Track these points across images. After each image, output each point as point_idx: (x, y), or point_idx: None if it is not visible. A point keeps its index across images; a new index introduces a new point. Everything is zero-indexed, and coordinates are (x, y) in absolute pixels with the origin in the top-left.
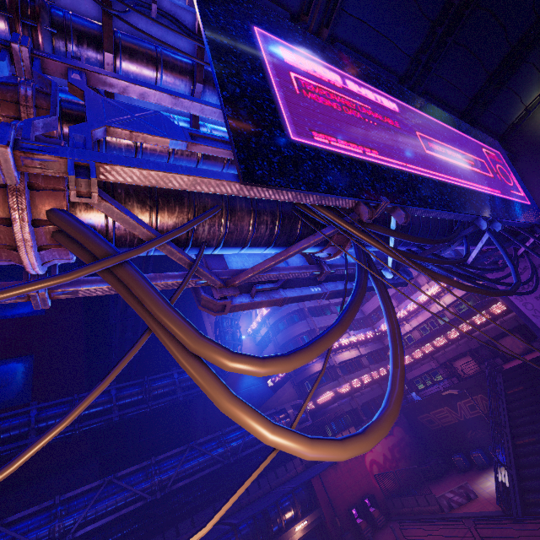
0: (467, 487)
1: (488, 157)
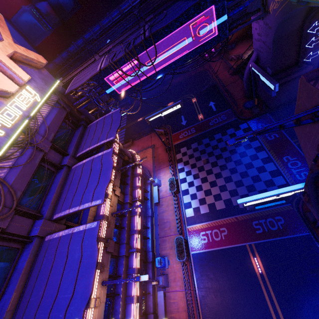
0: (240, 55)
1: (192, 29)
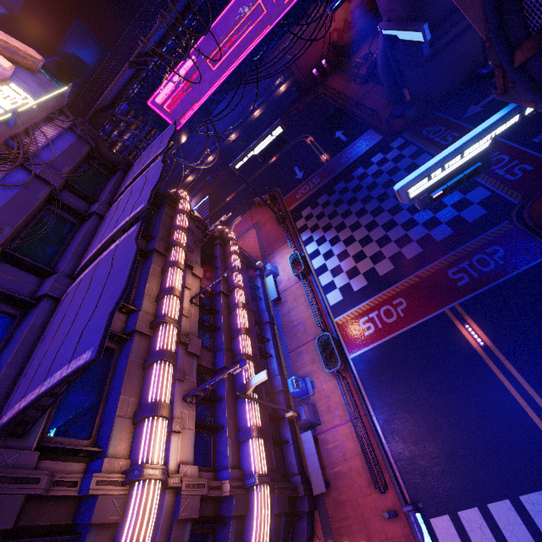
0: (368, 54)
1: None
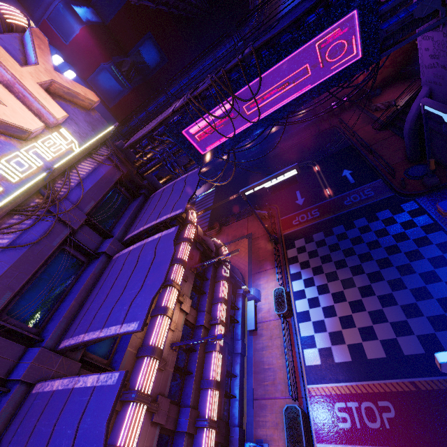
0: (391, 102)
1: (318, 50)
